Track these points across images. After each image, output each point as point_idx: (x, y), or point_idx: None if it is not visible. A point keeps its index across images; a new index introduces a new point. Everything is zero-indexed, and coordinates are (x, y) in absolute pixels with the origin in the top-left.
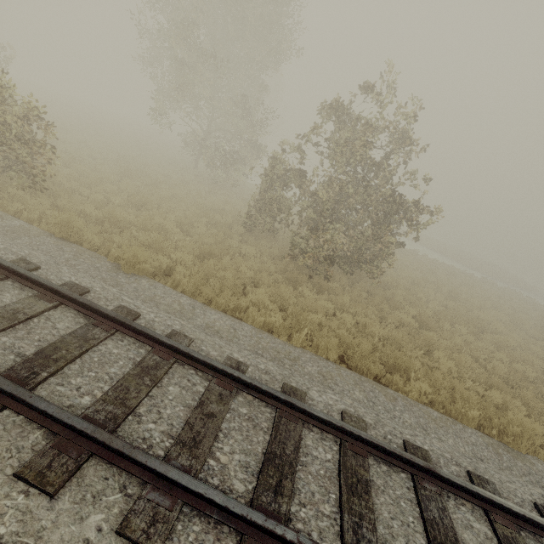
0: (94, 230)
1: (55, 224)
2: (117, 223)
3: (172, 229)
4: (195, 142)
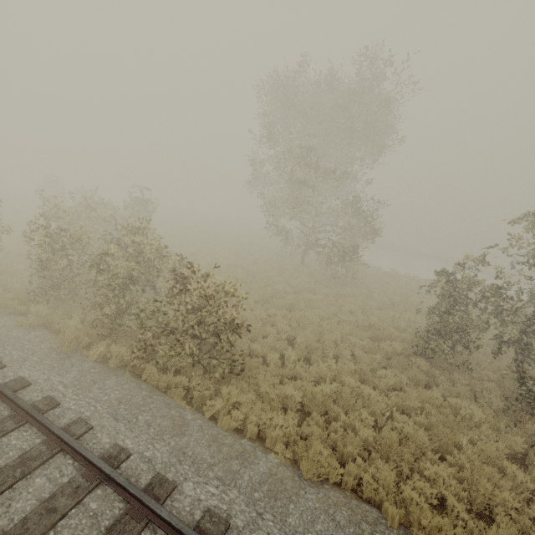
0: (316, 435)
1: (278, 436)
2: (322, 406)
3: (371, 396)
4: (308, 244)
